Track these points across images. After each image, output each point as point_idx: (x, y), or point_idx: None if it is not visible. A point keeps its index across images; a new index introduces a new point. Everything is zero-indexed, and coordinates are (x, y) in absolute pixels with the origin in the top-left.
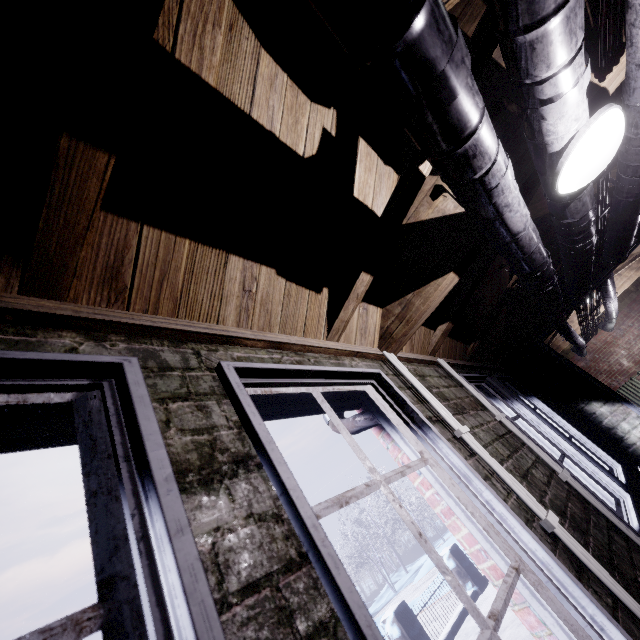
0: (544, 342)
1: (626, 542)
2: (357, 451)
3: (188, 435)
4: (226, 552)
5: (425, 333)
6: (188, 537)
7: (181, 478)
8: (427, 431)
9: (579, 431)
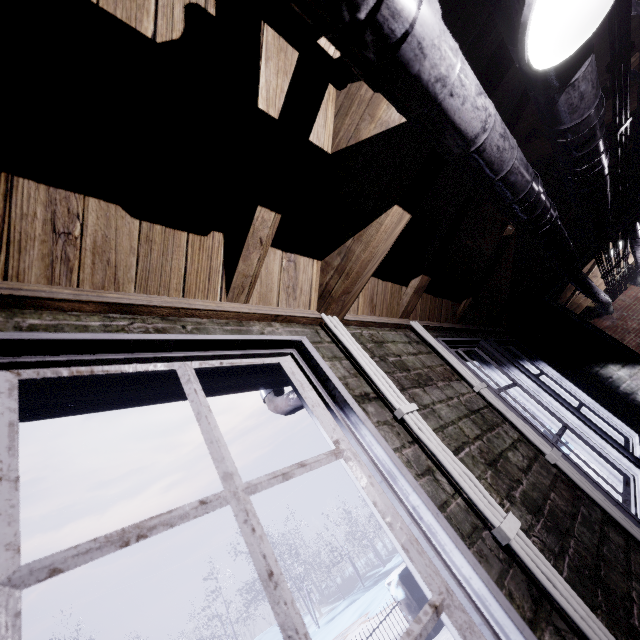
0: (563, 300)
1: (625, 539)
2: (214, 449)
3: None
4: None
5: (393, 292)
6: None
7: None
8: (349, 413)
9: (592, 397)
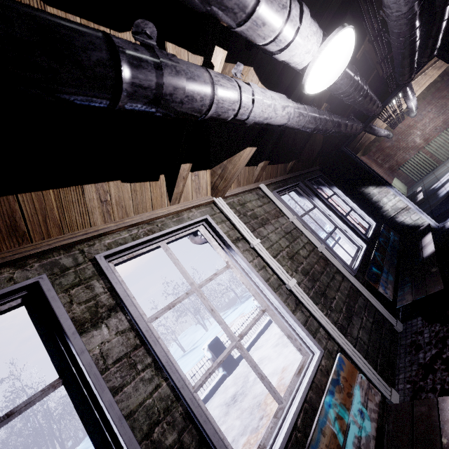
0: (360, 135)
1: (343, 277)
2: (185, 275)
3: (83, 305)
4: (106, 351)
5: (249, 170)
6: (86, 353)
7: (82, 327)
8: (231, 250)
9: (358, 204)
